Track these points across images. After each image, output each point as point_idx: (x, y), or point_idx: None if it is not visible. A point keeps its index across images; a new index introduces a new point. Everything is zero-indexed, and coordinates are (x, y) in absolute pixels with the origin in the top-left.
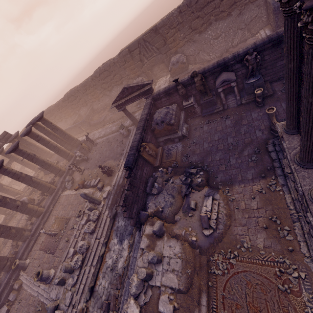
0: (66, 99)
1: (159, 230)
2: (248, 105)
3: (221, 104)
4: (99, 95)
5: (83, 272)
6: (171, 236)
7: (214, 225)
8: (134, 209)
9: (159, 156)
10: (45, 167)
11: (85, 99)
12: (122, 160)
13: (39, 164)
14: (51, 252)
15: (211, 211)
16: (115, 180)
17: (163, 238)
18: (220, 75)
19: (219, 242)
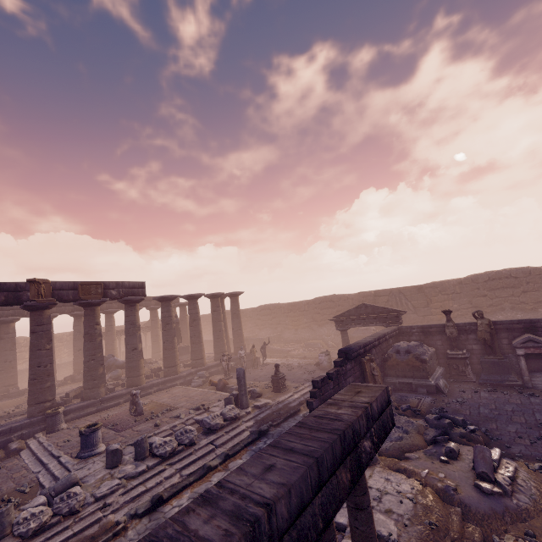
0: (259, 309)
1: None
2: None
3: (520, 379)
4: (301, 323)
5: (160, 469)
6: (392, 469)
7: (507, 485)
8: None
9: None
10: (195, 339)
11: (281, 320)
12: (308, 385)
13: (193, 331)
14: (115, 428)
15: (498, 465)
16: (285, 397)
17: (372, 467)
18: (521, 335)
19: (518, 520)
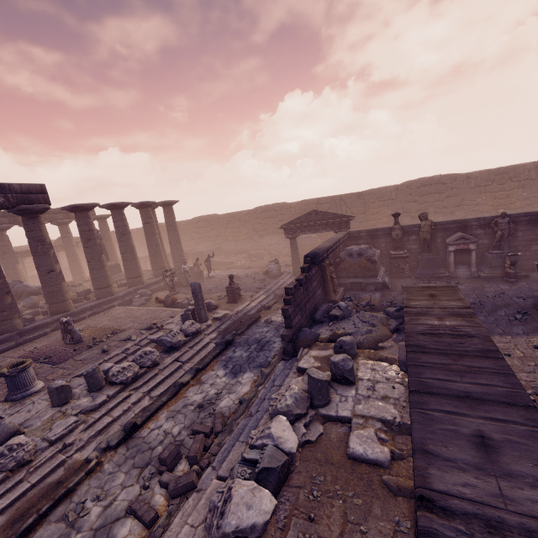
0: (195, 221)
1: (350, 343)
2: (490, 280)
3: (447, 272)
4: (242, 235)
5: (125, 396)
6: (374, 359)
7: None
8: (297, 316)
9: (340, 294)
10: (127, 256)
11: (219, 232)
12: (262, 293)
13: (124, 247)
14: (50, 361)
15: None
16: (243, 307)
17: (355, 361)
18: (453, 234)
19: None
